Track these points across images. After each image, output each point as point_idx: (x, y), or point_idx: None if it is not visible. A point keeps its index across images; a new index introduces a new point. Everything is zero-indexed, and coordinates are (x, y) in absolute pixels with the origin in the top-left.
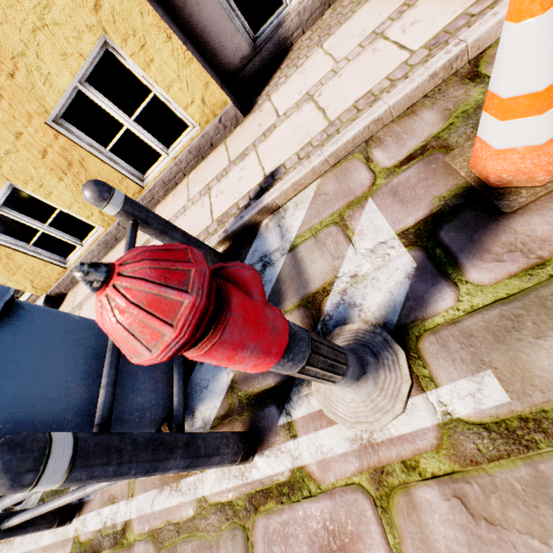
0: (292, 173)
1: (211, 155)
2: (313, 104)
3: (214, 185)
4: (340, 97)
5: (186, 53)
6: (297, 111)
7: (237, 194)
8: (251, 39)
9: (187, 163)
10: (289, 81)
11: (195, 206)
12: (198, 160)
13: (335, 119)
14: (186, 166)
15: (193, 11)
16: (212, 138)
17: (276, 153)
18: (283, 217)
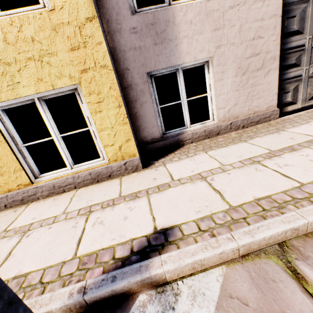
0: (194, 245)
1: (105, 182)
2: (207, 184)
3: (97, 210)
4: (235, 188)
5: (125, 118)
6: (191, 182)
7: (117, 235)
8: (162, 132)
9: (83, 180)
10: (181, 161)
11: (66, 223)
12: (93, 181)
13: (237, 206)
14: (81, 181)
15: (138, 106)
16: (113, 172)
17: (171, 209)
18: (172, 306)
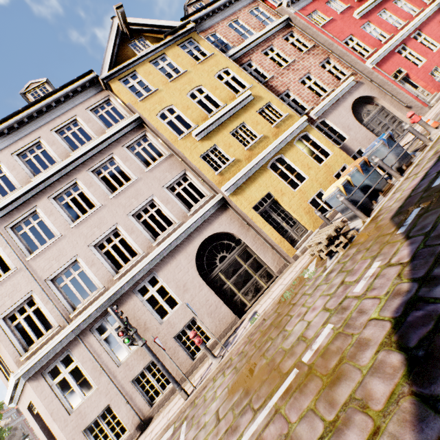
0: None
1: None
2: None
3: None
4: None
5: None
6: None
7: None
8: None
9: None
10: None
11: None
12: None
13: None
14: None
15: None
16: None
17: None
18: None
